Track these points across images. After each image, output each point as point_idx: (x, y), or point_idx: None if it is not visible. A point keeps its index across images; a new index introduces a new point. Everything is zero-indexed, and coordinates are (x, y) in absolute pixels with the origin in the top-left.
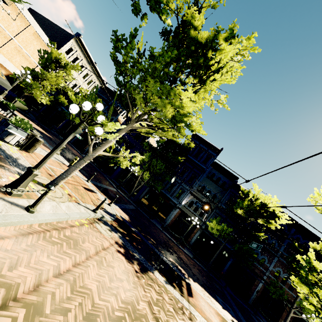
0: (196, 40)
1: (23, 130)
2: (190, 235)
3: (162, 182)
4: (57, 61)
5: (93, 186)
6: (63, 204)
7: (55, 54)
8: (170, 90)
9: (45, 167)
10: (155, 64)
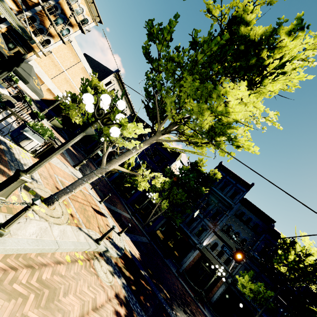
0: (248, 37)
1: (40, 135)
2: (212, 289)
3: (181, 215)
4: (95, 88)
5: (105, 209)
6: (58, 227)
7: (95, 82)
8: (212, 91)
9: (55, 179)
10: (196, 56)
